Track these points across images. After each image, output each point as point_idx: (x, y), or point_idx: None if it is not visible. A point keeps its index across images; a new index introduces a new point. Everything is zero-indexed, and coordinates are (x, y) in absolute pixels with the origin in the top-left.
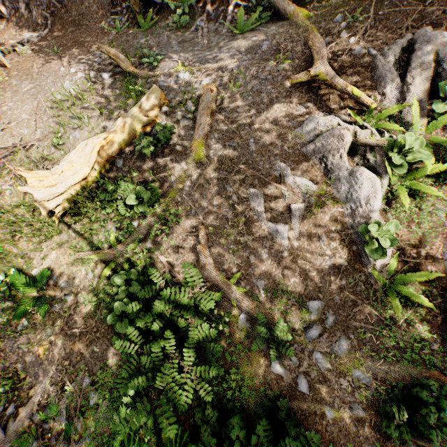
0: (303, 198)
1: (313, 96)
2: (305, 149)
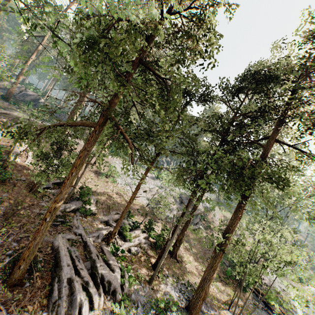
0: None
1: None
2: None
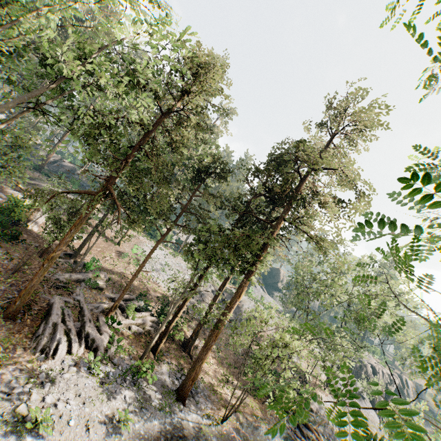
0: (3, 198)
1: (16, 190)
2: (9, 193)
